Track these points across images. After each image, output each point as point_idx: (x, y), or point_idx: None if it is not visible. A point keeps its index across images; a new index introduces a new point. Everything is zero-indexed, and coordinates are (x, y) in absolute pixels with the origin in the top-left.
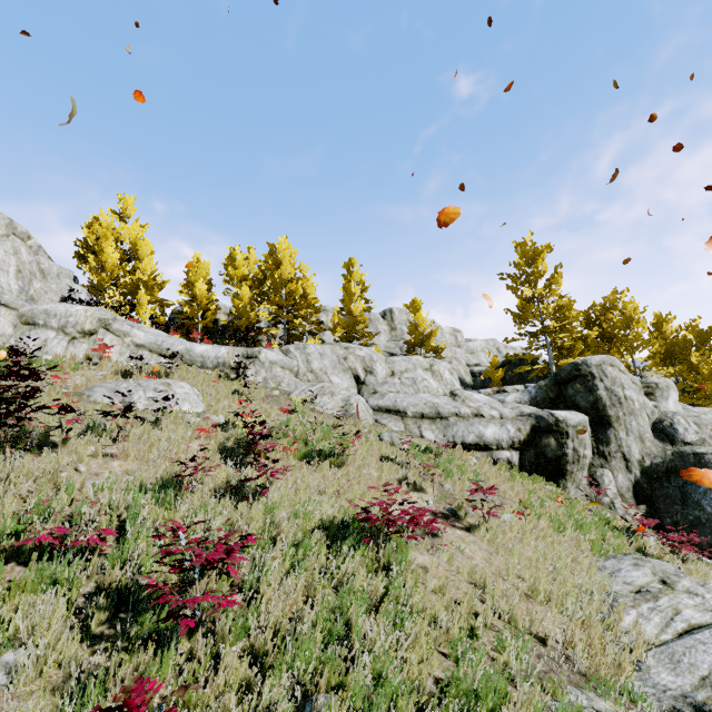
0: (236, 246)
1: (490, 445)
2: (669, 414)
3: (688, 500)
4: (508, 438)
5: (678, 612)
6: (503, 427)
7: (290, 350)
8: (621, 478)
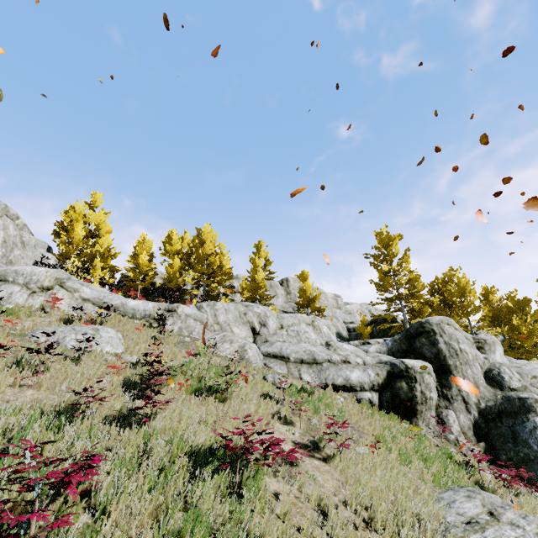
0: (173, 229)
1: (354, 387)
2: (496, 364)
3: (517, 438)
4: (369, 381)
5: None
6: (365, 372)
7: (203, 306)
8: (462, 418)
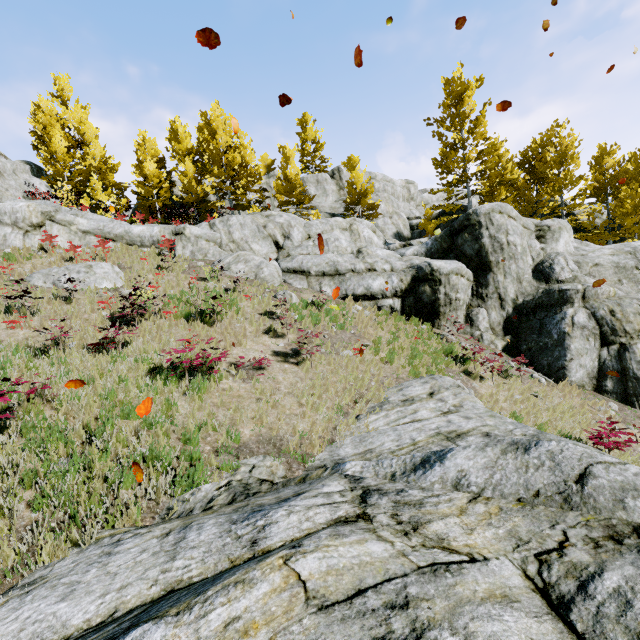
0: (176, 117)
1: (376, 295)
2: (552, 255)
3: (543, 330)
4: (392, 288)
5: (415, 412)
6: (389, 279)
7: (215, 224)
8: (494, 315)
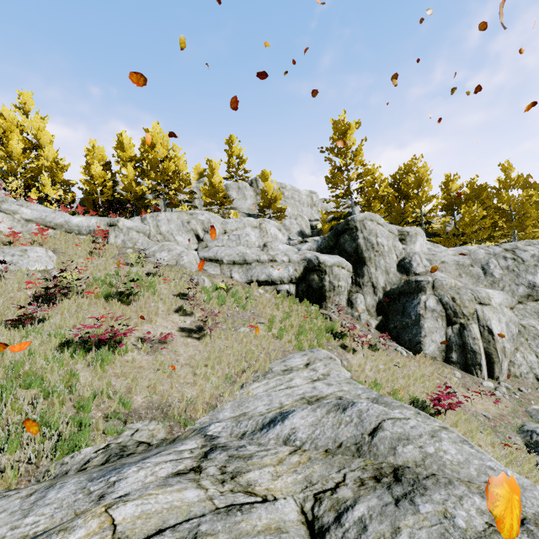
0: (123, 132)
1: (275, 281)
2: (411, 254)
3: (405, 312)
4: (288, 276)
5: (291, 380)
6: (286, 269)
7: (146, 218)
8: (369, 300)
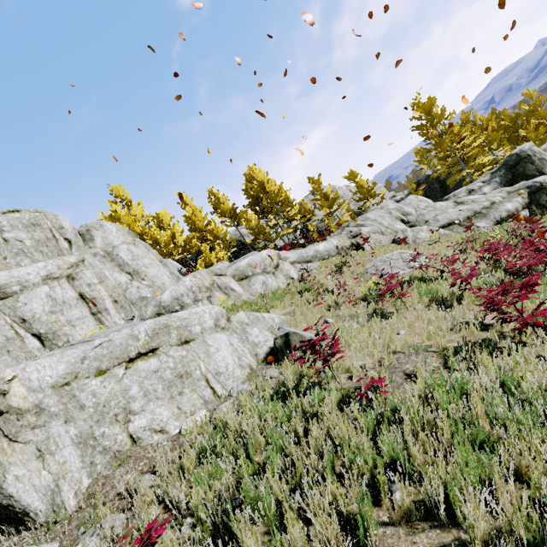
0: (211, 188)
1: (514, 213)
2: None
3: None
4: (520, 205)
5: None
6: (513, 201)
7: (362, 223)
8: None
